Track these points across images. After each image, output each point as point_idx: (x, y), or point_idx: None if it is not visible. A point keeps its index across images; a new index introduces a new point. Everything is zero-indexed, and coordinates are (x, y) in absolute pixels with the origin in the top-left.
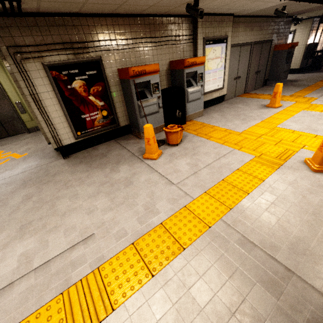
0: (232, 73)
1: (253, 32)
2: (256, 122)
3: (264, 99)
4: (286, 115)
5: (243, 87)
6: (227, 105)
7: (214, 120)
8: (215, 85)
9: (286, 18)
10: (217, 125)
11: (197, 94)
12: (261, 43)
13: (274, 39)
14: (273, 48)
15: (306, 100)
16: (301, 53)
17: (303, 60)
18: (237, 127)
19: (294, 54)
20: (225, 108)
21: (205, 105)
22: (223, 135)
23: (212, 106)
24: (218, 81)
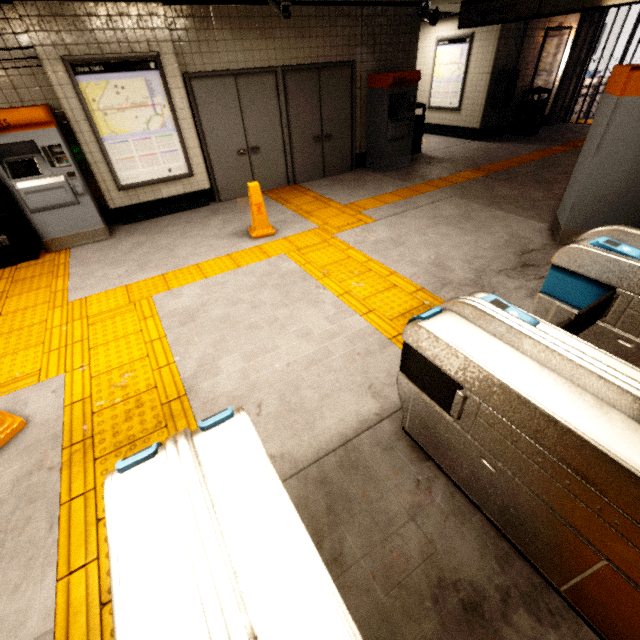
0: (229, 141)
1: (273, 42)
2: (148, 275)
3: (286, 209)
4: (228, 265)
5: (280, 170)
6: (201, 215)
7: (99, 256)
8: (159, 168)
9: (397, 8)
10: (76, 273)
11: (57, 194)
12: (313, 69)
13: (362, 58)
14: (365, 80)
15: (346, 223)
16: (483, 92)
17: (488, 111)
18: (91, 287)
19: (471, 94)
20: (182, 223)
21: (146, 211)
22: (27, 305)
23: (175, 213)
24: (168, 160)
